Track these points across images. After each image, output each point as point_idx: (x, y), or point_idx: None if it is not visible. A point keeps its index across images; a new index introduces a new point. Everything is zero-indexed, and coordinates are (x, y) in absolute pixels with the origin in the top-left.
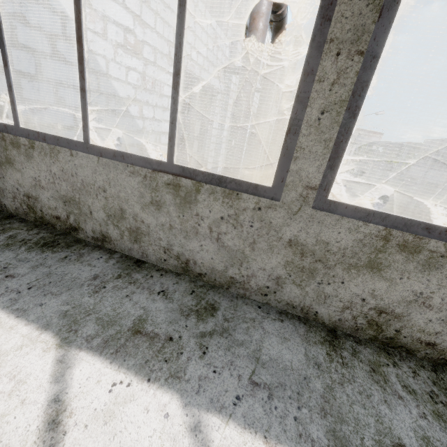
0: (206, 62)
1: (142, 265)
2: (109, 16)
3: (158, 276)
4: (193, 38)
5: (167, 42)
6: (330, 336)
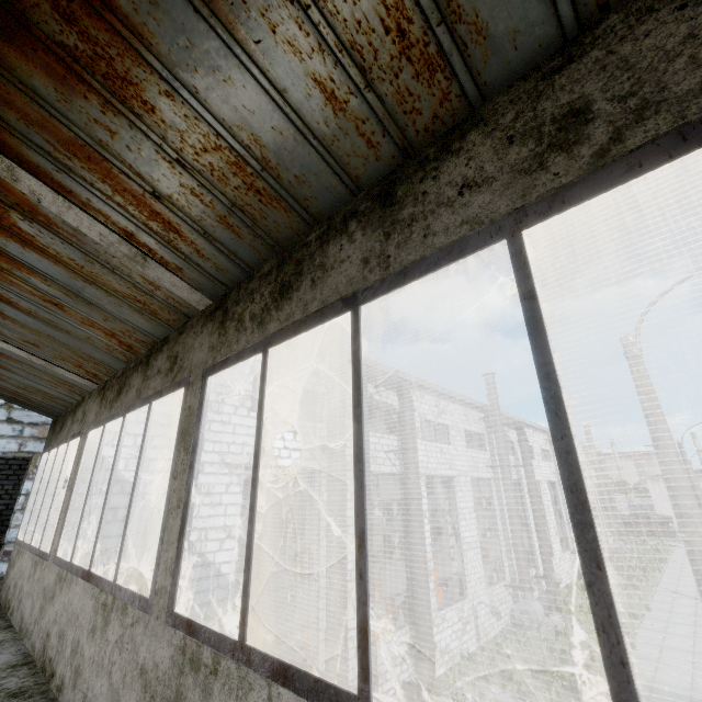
0: (284, 451)
1: (9, 628)
2: (153, 458)
3: (4, 633)
4: None
5: (220, 453)
6: (22, 664)
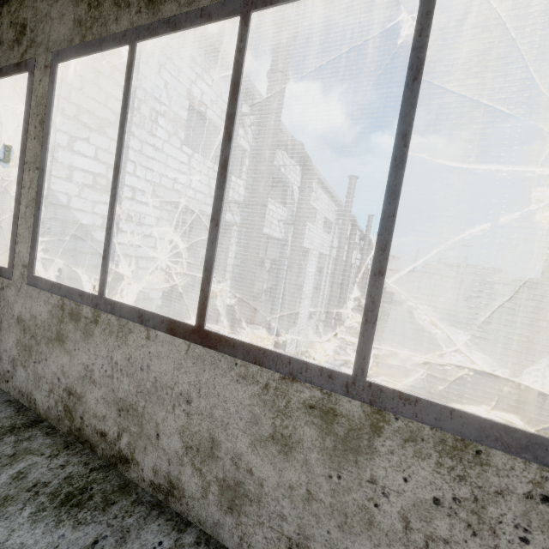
0: (209, 198)
1: None
2: (77, 166)
3: None
4: (189, 179)
5: (151, 183)
6: (24, 424)
